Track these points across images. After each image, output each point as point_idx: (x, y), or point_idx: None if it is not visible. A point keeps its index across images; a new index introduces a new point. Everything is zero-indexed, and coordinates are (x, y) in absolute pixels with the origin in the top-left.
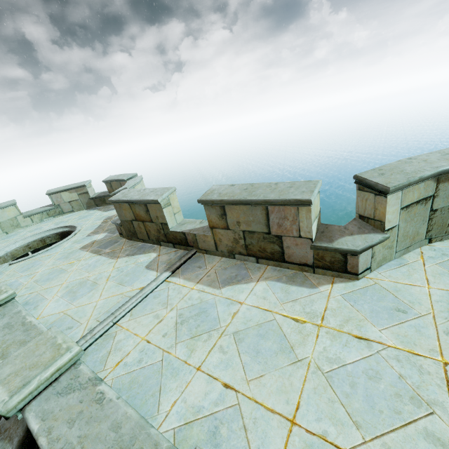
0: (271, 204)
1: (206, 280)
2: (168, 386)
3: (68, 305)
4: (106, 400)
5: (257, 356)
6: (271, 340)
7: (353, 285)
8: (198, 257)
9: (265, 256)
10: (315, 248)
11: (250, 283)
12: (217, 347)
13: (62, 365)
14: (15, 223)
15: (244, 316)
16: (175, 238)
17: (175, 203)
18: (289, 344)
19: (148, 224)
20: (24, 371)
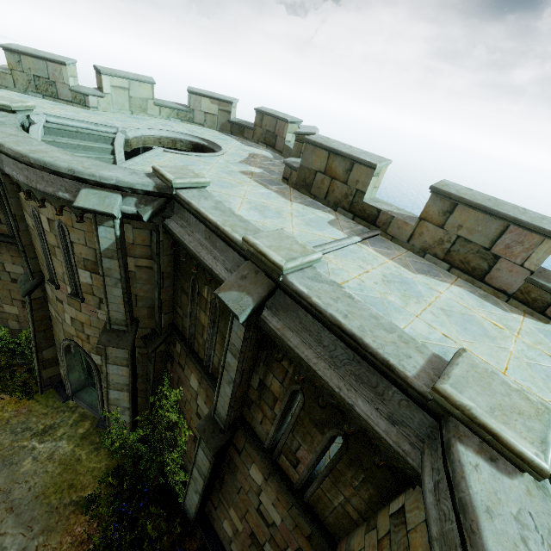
0: (517, 225)
1: (399, 261)
2: (395, 316)
3: (262, 219)
4: (357, 300)
5: (466, 330)
6: (476, 327)
7: (543, 325)
8: (382, 239)
9: (463, 268)
10: (531, 280)
11: (444, 282)
12: (428, 311)
13: (311, 261)
14: (143, 105)
15: (446, 302)
16: (363, 211)
17: (381, 176)
18: (492, 335)
19: (338, 183)
20: (284, 249)
